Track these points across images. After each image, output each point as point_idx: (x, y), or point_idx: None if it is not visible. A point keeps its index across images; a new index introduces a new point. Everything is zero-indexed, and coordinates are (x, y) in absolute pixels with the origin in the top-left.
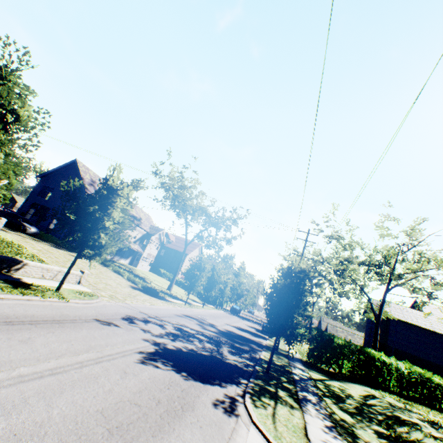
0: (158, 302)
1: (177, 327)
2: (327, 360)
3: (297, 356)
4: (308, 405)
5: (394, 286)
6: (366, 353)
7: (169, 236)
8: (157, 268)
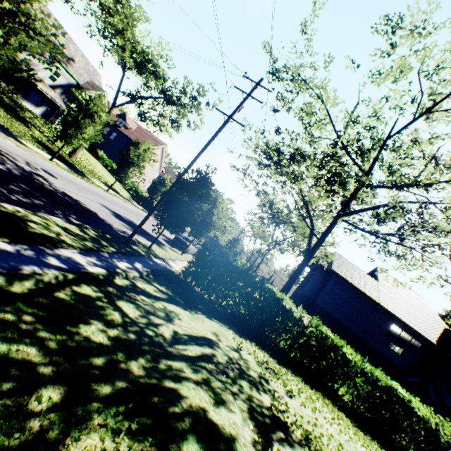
0: None
1: None
2: (203, 283)
3: (174, 269)
4: None
5: (356, 211)
6: (264, 290)
7: (127, 119)
8: (96, 149)
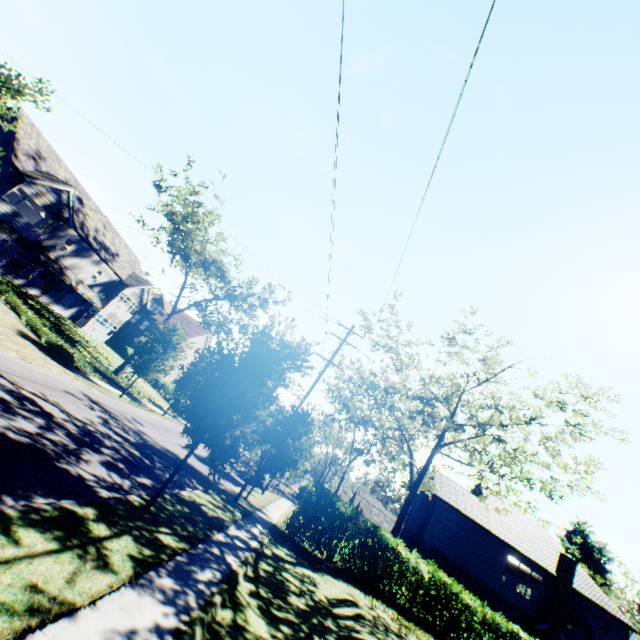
0: (52, 368)
1: (24, 394)
2: (314, 536)
3: (275, 520)
4: (169, 579)
5: (449, 442)
6: (378, 536)
7: (165, 304)
8: (124, 346)
